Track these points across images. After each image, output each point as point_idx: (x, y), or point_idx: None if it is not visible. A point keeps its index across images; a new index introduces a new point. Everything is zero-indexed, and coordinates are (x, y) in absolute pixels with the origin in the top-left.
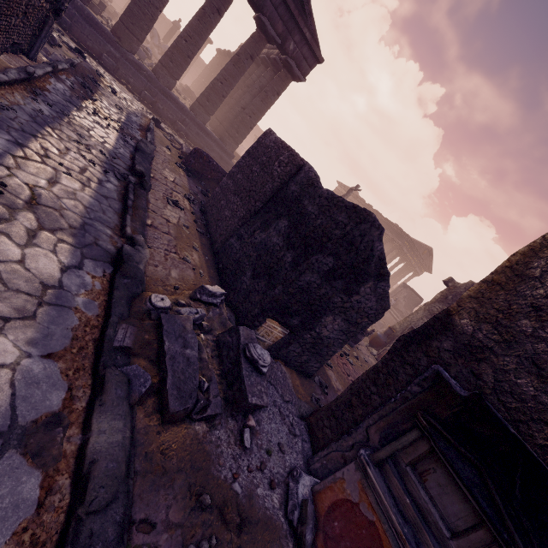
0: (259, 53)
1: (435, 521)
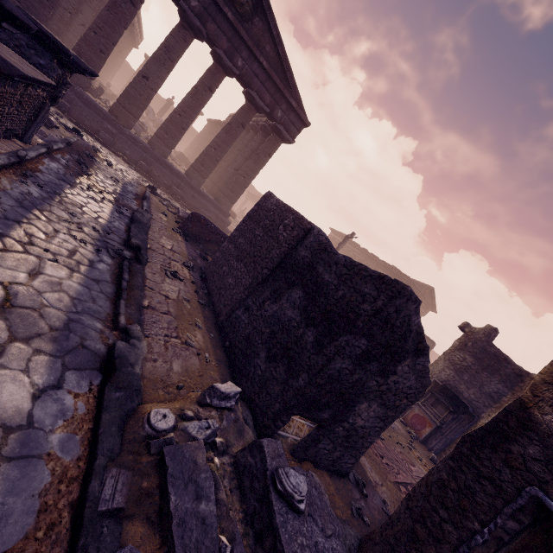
0: (249, 121)
1: None
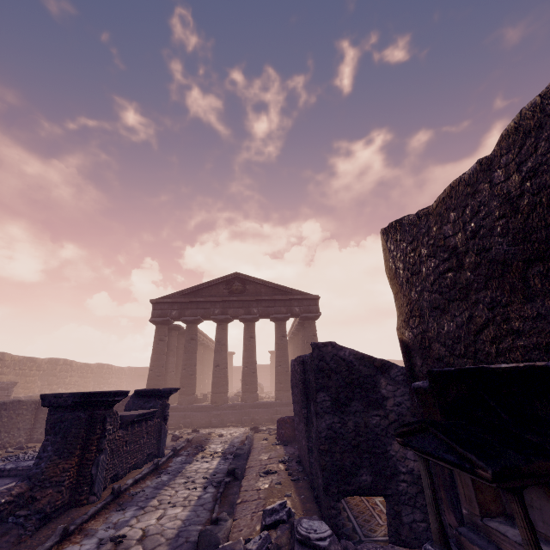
0: (285, 330)
1: None
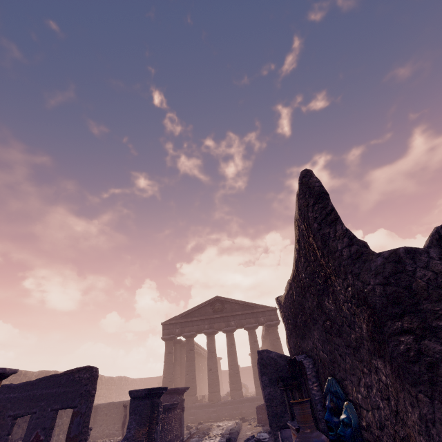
0: (256, 337)
1: None
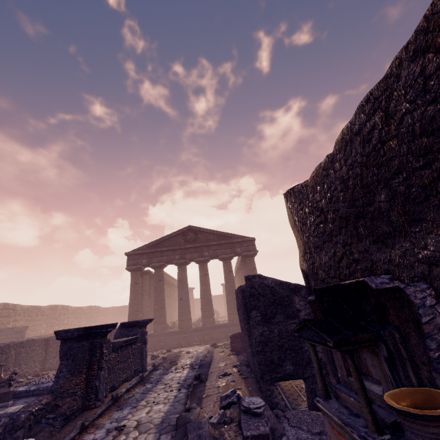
0: (231, 267)
1: (373, 394)
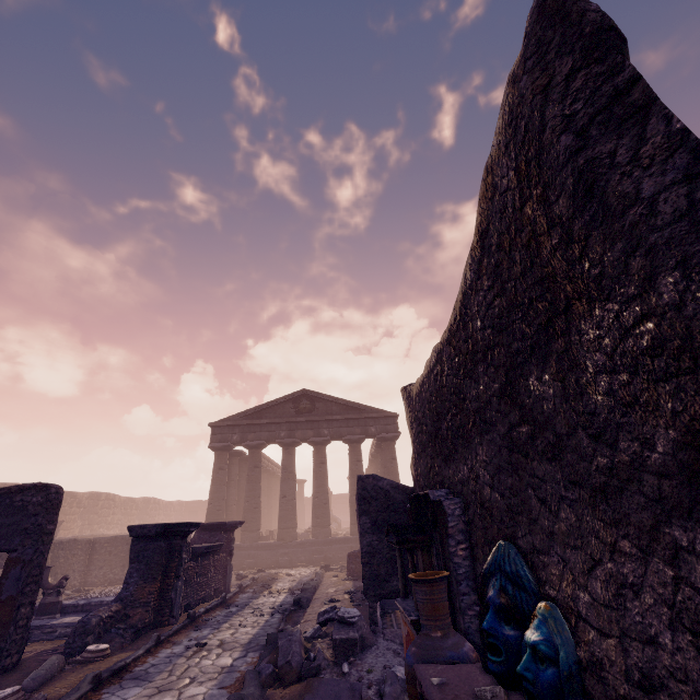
0: (360, 454)
1: None
